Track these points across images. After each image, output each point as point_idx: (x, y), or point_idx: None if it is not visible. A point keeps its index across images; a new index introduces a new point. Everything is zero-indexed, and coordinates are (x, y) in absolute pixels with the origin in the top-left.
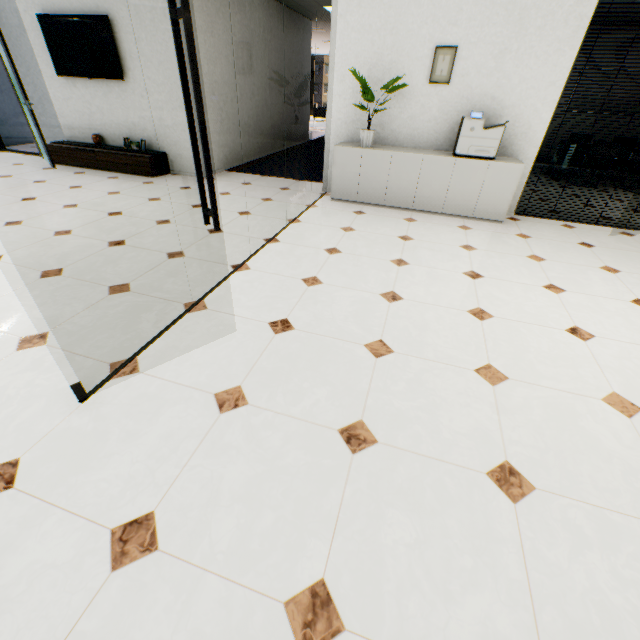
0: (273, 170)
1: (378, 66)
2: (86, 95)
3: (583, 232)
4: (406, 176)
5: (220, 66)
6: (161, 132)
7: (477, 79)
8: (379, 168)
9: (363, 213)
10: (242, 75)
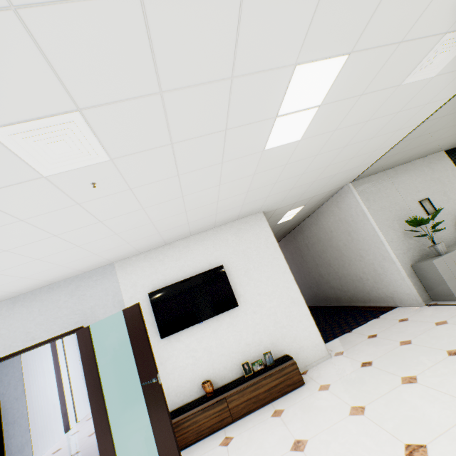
0: (333, 329)
1: (399, 219)
2: (190, 343)
3: None
4: None
5: None
6: (277, 335)
7: (444, 205)
8: None
9: None
10: None
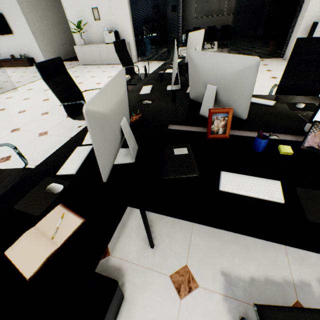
0: (74, 59)
1: (80, 17)
2: (4, 41)
3: (151, 63)
4: (96, 53)
5: (44, 24)
6: (30, 50)
7: (107, 17)
8: (88, 52)
9: (86, 67)
10: (57, 25)
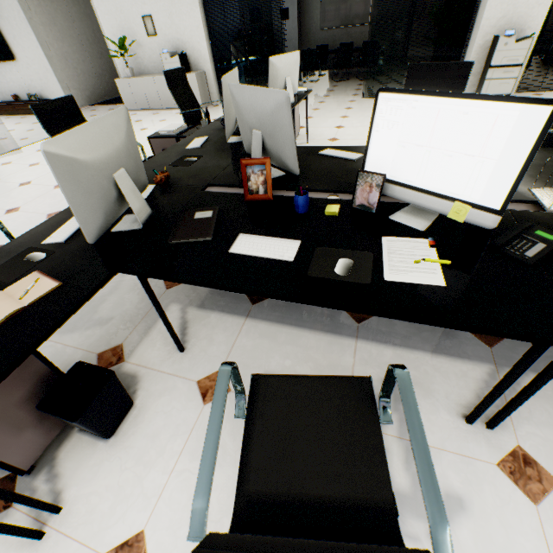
0: (119, 101)
1: (124, 31)
2: (2, 72)
3: None
4: (152, 90)
5: (68, 42)
6: (44, 87)
7: (167, 31)
8: (139, 88)
9: (136, 114)
10: (89, 44)
